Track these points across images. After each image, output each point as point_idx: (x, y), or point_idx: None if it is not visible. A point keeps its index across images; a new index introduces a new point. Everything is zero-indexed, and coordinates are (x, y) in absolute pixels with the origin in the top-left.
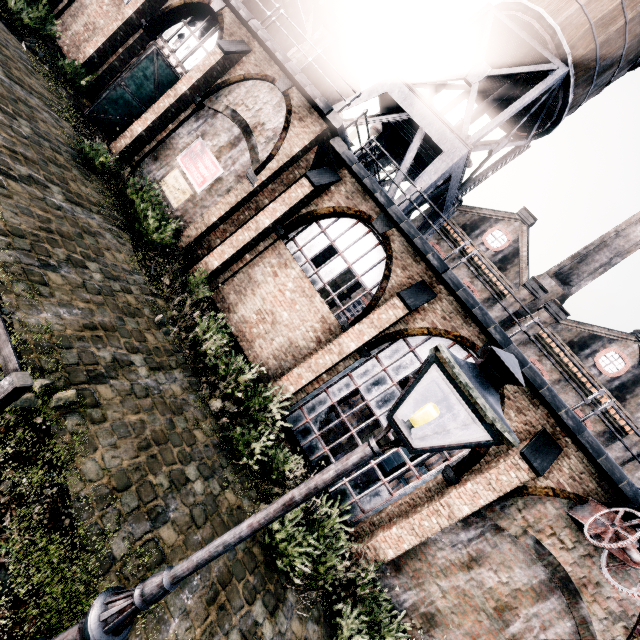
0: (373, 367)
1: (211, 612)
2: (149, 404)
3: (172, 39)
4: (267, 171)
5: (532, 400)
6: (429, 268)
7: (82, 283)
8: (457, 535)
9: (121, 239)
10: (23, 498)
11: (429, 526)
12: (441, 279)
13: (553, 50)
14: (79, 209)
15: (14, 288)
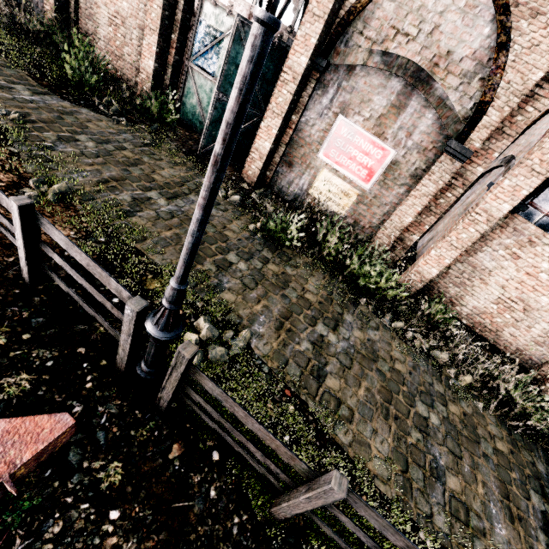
0: None
1: None
2: None
3: None
4: (481, 131)
5: None
6: None
7: (449, 452)
8: None
9: (370, 321)
10: None
11: None
12: None
13: None
14: (342, 329)
15: None
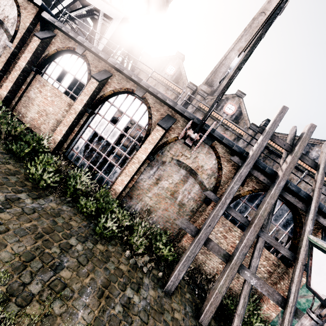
0: (98, 118)
1: None
2: None
3: None
4: (16, 39)
5: (161, 104)
6: (106, 63)
7: None
8: (149, 173)
9: None
10: None
11: (132, 170)
12: (110, 65)
13: None
14: None
15: None
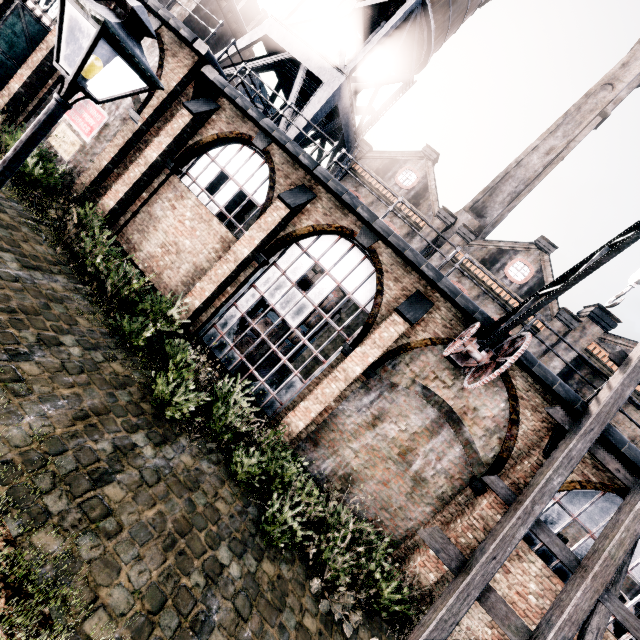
0: (273, 274)
1: (78, 424)
2: (18, 287)
3: None
4: (149, 109)
5: (405, 268)
6: (307, 173)
7: None
8: (361, 401)
9: None
10: None
11: (330, 392)
12: (316, 178)
13: None
14: None
15: None
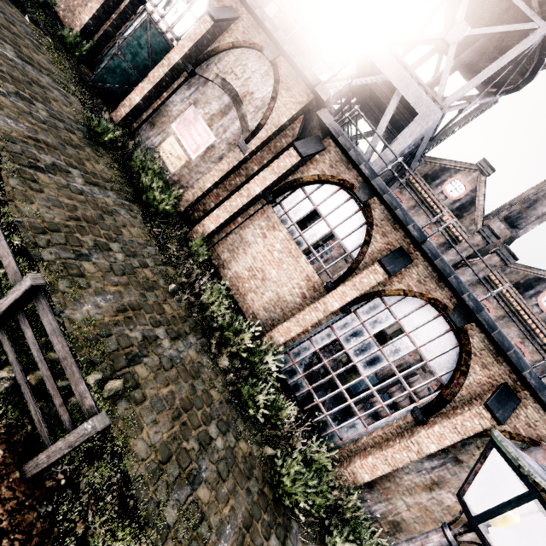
0: (352, 321)
1: None
2: (175, 374)
3: (161, 3)
4: (256, 140)
5: (496, 357)
6: (407, 236)
7: (109, 266)
8: (422, 463)
9: (132, 212)
10: (97, 491)
11: (400, 458)
12: (419, 247)
13: (536, 8)
14: (96, 189)
15: (59, 286)
